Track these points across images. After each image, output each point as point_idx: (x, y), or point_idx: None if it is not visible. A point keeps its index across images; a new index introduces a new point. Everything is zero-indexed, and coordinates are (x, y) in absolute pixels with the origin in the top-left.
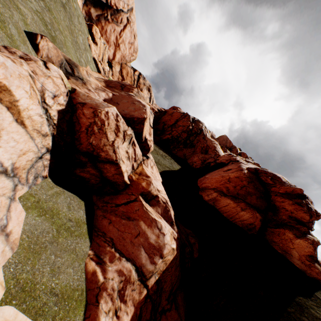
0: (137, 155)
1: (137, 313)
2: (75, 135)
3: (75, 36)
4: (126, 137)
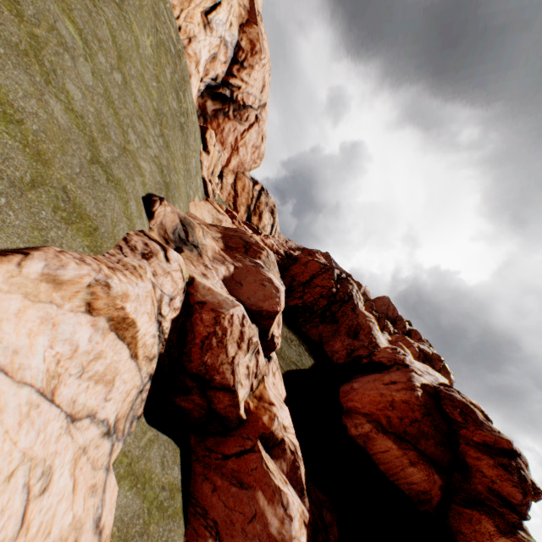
0: (259, 367)
1: None
2: (185, 347)
3: (188, 163)
4: (250, 346)
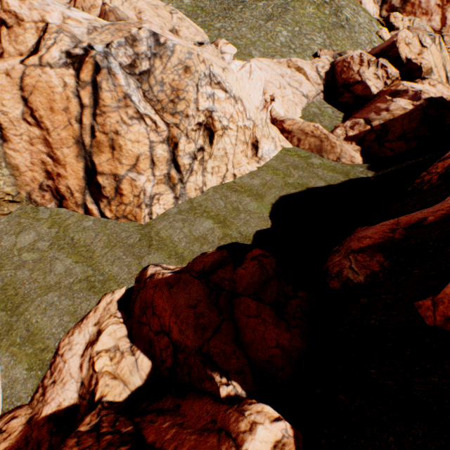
0: (390, 75)
1: (361, 135)
2: (335, 81)
3: (355, 39)
4: (370, 64)
